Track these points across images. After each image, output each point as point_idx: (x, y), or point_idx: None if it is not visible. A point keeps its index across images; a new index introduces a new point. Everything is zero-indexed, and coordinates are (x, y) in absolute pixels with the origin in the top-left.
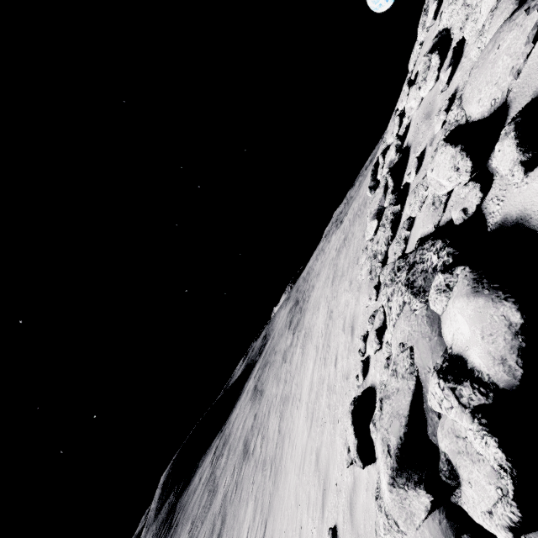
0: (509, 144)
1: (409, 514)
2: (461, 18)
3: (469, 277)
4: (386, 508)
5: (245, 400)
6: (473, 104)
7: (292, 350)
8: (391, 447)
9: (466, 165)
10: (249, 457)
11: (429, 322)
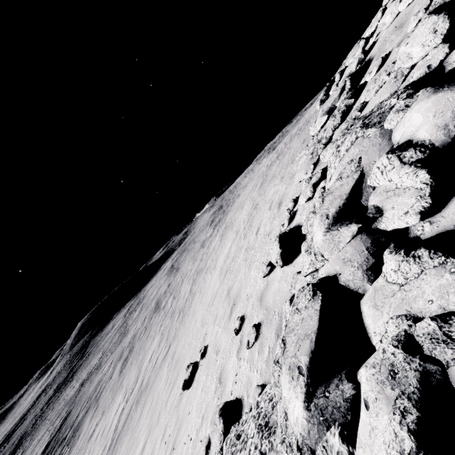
0: None
1: (337, 243)
2: None
3: (430, 90)
4: (315, 250)
5: (162, 275)
6: None
7: (212, 239)
8: (329, 214)
9: (444, 27)
10: (159, 311)
11: (382, 136)
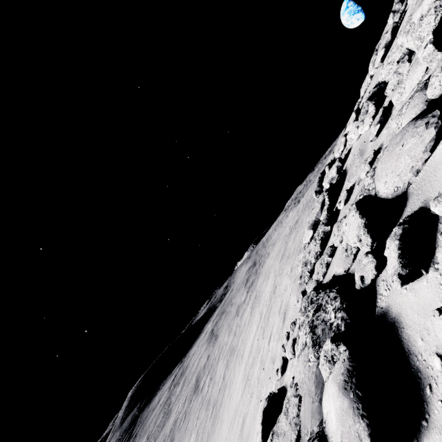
0: (394, 250)
1: None
2: (393, 82)
3: (345, 365)
4: None
5: (203, 340)
6: (381, 183)
7: (244, 307)
8: None
9: (367, 239)
10: (198, 393)
11: (316, 382)
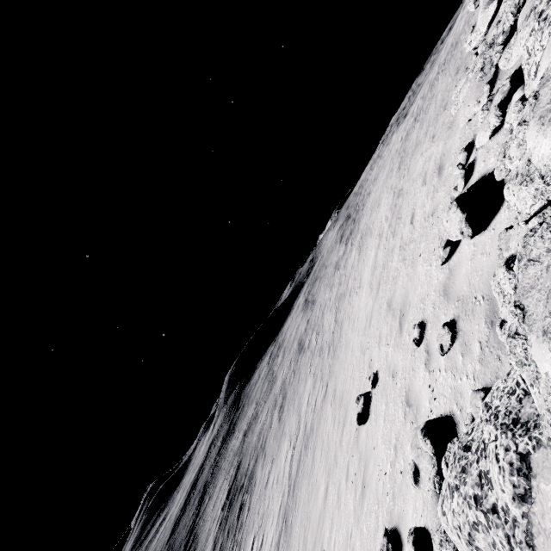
0: None
1: None
2: None
3: None
4: (542, 171)
5: (296, 313)
6: None
7: (346, 256)
8: None
9: None
10: (304, 351)
11: None
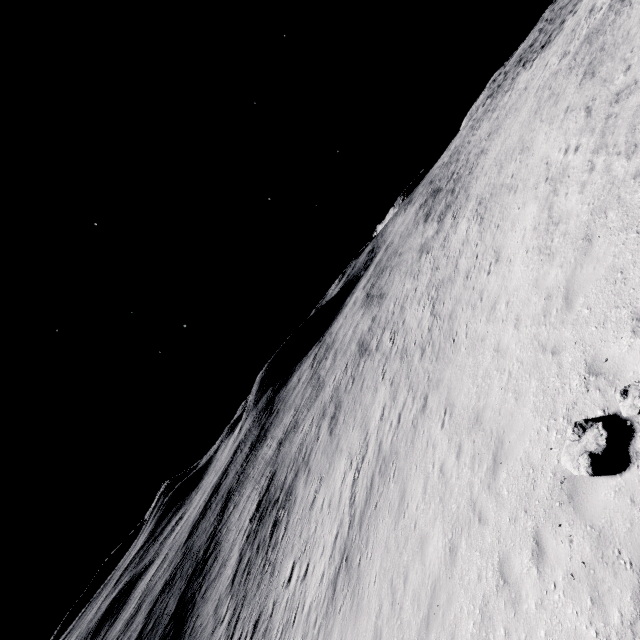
0: None
1: None
2: None
3: None
4: None
5: (353, 310)
6: None
7: (445, 234)
8: None
9: None
10: (370, 353)
11: None
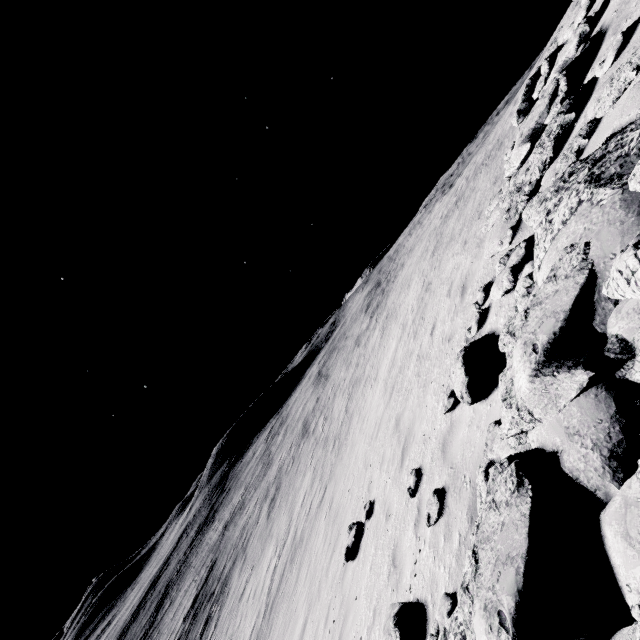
0: None
1: (553, 398)
2: None
3: None
4: (519, 403)
5: (307, 385)
6: None
7: (369, 333)
8: (538, 345)
9: None
10: (308, 436)
11: (625, 205)
